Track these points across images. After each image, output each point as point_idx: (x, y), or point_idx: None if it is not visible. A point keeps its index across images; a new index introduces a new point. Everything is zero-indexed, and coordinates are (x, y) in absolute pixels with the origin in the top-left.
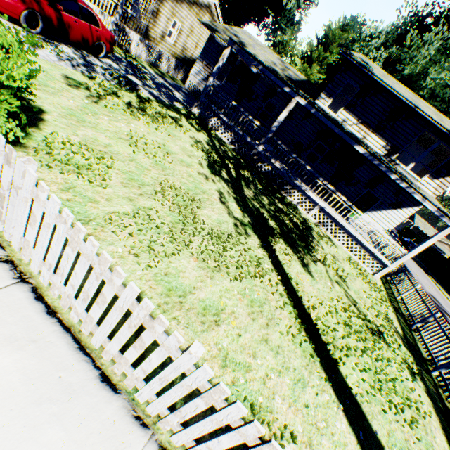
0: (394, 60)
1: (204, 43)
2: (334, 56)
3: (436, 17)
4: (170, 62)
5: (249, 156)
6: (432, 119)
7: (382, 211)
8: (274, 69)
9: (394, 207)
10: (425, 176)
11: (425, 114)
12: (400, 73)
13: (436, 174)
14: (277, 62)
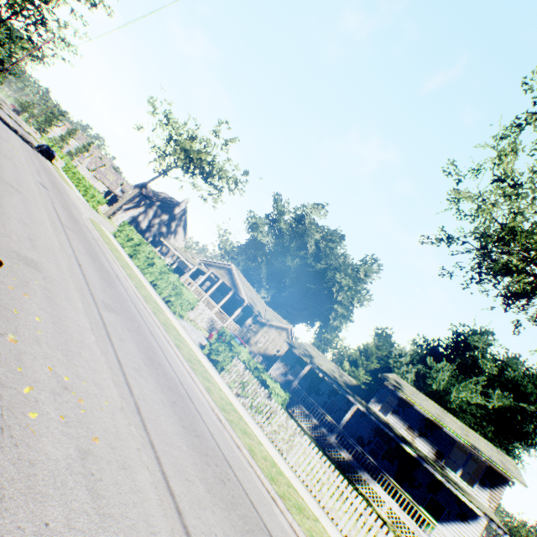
0: (423, 373)
1: (279, 346)
2: (374, 364)
3: (443, 347)
4: (259, 359)
5: (324, 443)
6: (455, 432)
7: (452, 524)
8: (334, 375)
9: (461, 518)
10: (474, 484)
11: (449, 428)
12: (430, 386)
13: (482, 484)
14: (334, 368)
